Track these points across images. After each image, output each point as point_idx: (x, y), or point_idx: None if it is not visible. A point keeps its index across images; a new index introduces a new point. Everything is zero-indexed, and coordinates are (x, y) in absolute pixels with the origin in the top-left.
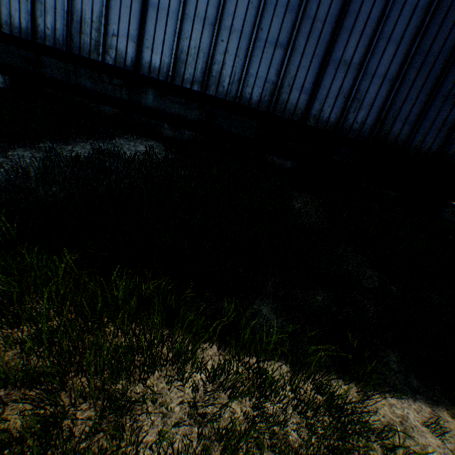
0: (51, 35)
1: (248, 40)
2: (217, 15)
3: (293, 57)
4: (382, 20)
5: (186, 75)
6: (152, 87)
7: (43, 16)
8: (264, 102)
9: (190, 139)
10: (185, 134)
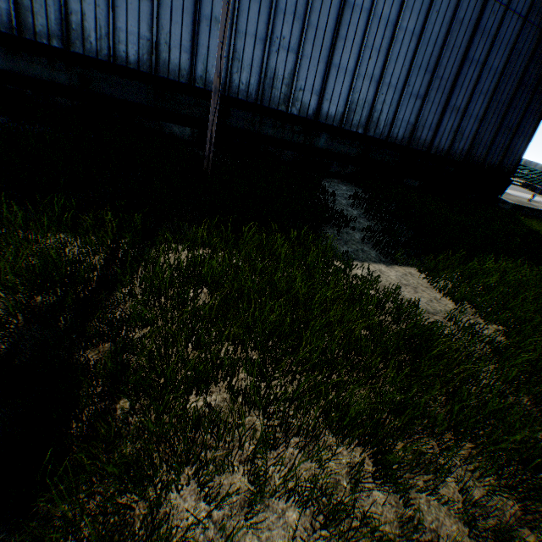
0: (244, 90)
1: (399, 93)
2: (380, 75)
3: (426, 106)
4: (479, 80)
5: (354, 121)
6: (326, 132)
7: (239, 72)
8: (405, 139)
9: (351, 172)
10: (349, 168)
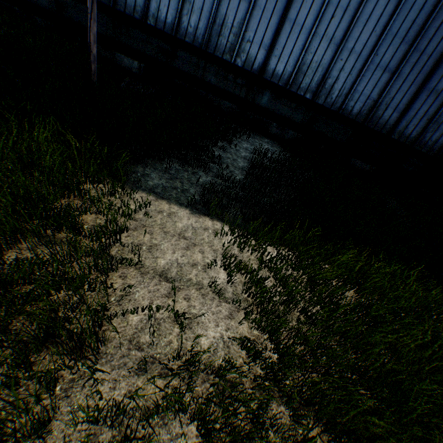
0: (191, 33)
1: (363, 62)
2: (342, 37)
3: (395, 82)
4: None
5: (303, 84)
6: (270, 90)
7: (188, 15)
8: (362, 115)
9: (291, 138)
10: (289, 133)
